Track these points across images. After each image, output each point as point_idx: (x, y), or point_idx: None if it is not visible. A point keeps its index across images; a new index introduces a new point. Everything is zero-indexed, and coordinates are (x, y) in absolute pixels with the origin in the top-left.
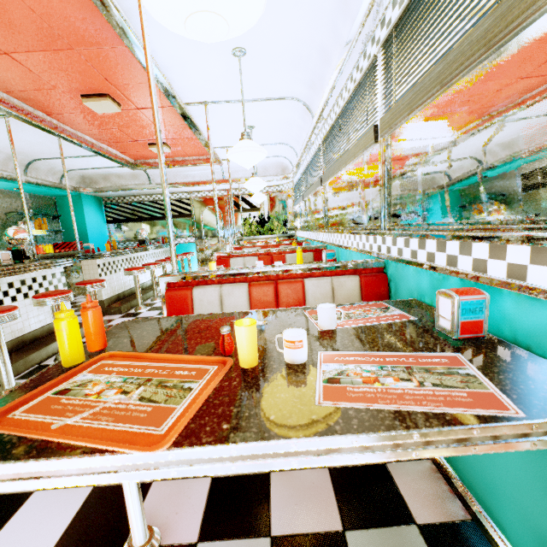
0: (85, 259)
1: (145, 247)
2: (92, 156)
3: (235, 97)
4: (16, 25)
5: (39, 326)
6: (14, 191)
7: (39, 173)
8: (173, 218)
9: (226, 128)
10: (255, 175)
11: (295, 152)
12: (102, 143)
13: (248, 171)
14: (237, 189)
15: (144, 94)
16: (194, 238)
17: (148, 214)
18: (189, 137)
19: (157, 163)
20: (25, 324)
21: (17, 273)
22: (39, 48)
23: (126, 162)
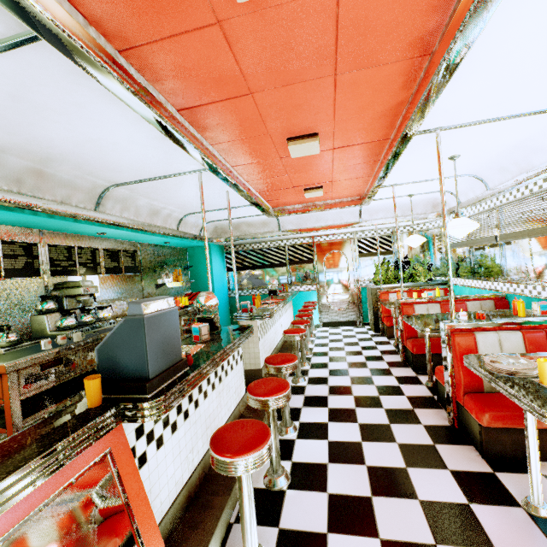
0: (245, 320)
1: (285, 300)
2: (242, 207)
3: (485, 116)
4: (295, 48)
5: (227, 416)
6: (159, 245)
7: (186, 227)
8: (294, 264)
9: (419, 162)
10: (462, 215)
11: (484, 184)
12: (257, 192)
13: (390, 210)
14: (364, 231)
15: (358, 128)
16: (315, 286)
17: (267, 261)
18: (355, 177)
19: (296, 209)
20: (219, 418)
21: (226, 355)
22: (294, 79)
23: (269, 210)
